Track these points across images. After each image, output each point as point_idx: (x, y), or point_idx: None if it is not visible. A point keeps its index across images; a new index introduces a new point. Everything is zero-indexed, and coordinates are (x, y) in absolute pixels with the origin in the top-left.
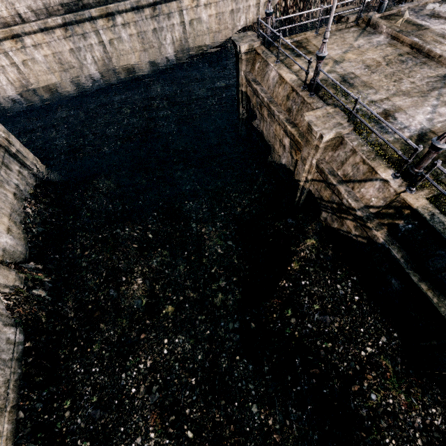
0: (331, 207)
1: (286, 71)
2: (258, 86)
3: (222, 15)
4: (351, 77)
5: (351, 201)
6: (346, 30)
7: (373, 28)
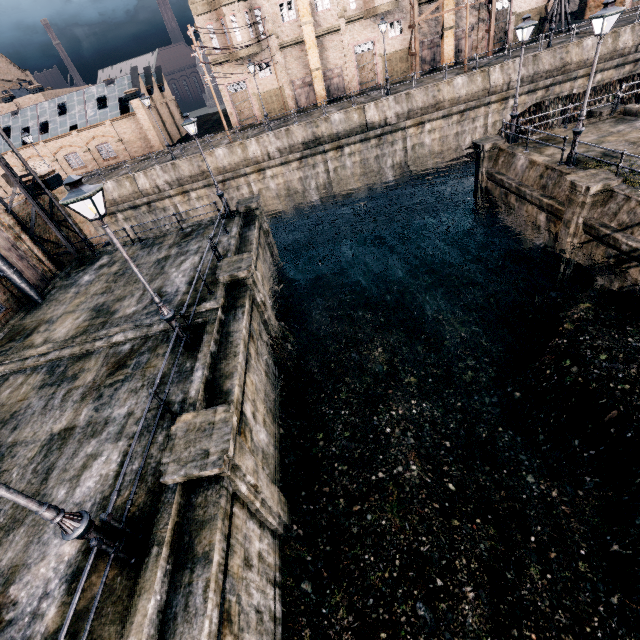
0: (607, 264)
1: (537, 156)
2: (503, 176)
3: (446, 138)
4: (613, 152)
5: (631, 243)
6: (600, 122)
7: (633, 117)
